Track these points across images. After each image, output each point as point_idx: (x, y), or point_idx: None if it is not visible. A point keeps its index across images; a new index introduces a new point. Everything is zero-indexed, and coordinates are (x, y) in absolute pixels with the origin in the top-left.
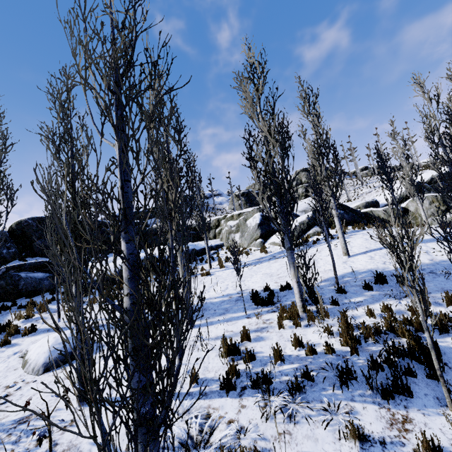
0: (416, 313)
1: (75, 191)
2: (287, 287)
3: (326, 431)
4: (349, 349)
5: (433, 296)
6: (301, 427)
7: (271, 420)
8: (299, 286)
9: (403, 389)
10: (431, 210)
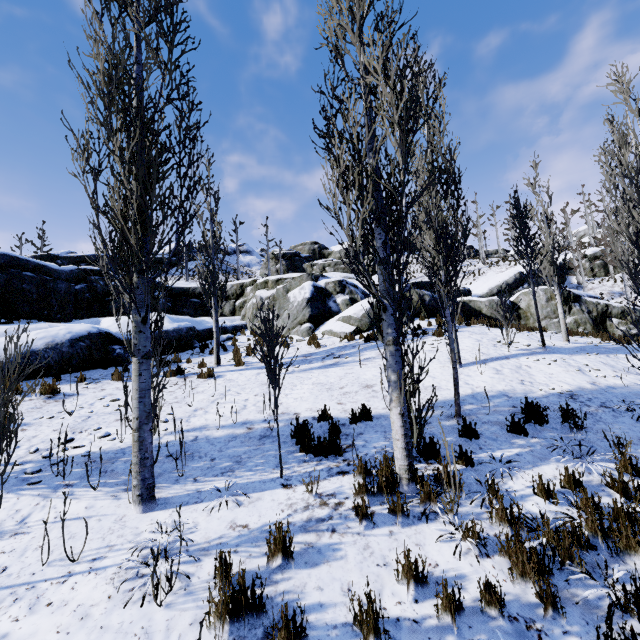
0: (625, 494)
1: None
2: (365, 415)
3: None
4: (534, 598)
5: (634, 454)
6: None
7: None
8: (405, 424)
9: None
10: (547, 310)
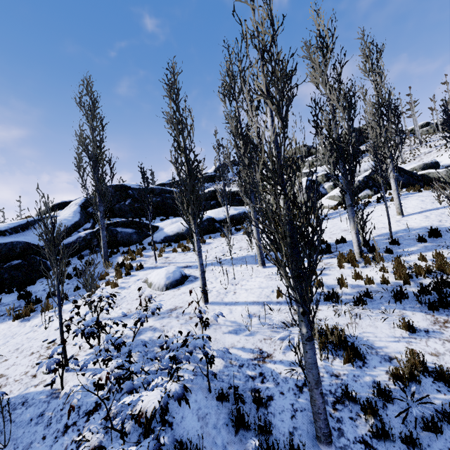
0: None
1: (187, 160)
2: (342, 240)
3: (383, 324)
4: (402, 282)
5: None
6: (365, 321)
7: (342, 317)
8: (357, 236)
9: (447, 305)
10: None
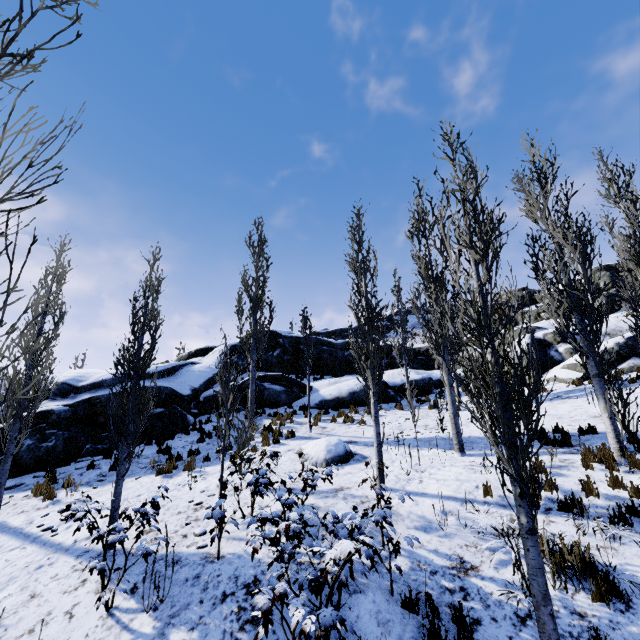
0: None
1: (368, 306)
2: (590, 430)
3: None
4: None
5: None
6: (629, 548)
7: (589, 536)
8: (612, 423)
9: None
10: None
